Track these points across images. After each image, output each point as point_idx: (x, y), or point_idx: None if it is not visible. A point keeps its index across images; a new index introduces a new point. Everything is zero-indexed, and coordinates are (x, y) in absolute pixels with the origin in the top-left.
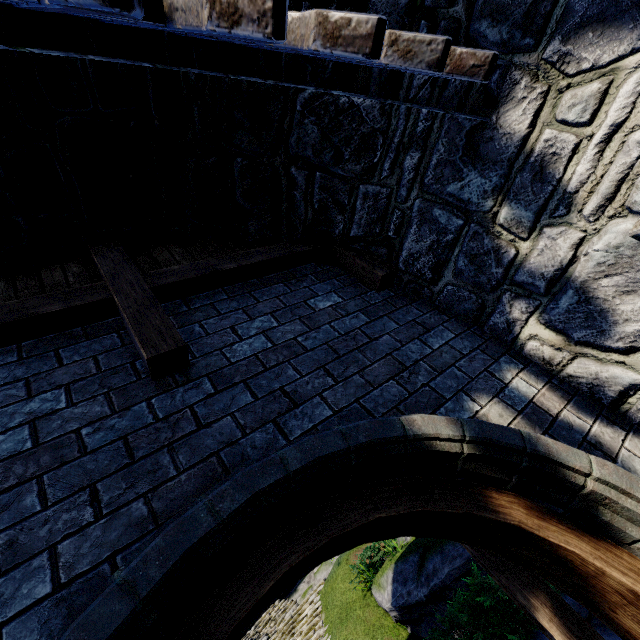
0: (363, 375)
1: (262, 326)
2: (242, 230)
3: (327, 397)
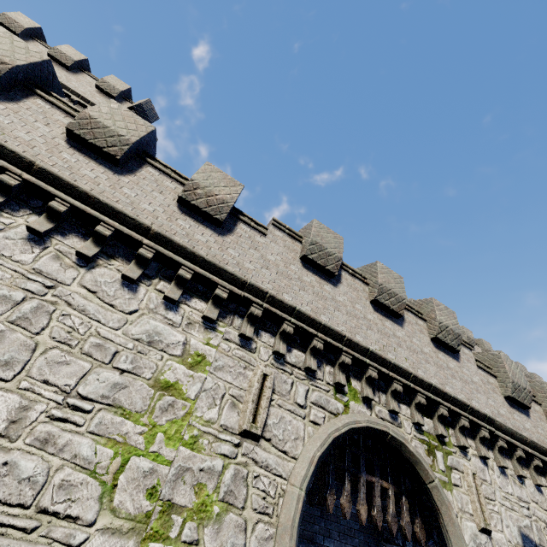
0: (345, 545)
1: (337, 504)
2: (355, 464)
3: (335, 542)
